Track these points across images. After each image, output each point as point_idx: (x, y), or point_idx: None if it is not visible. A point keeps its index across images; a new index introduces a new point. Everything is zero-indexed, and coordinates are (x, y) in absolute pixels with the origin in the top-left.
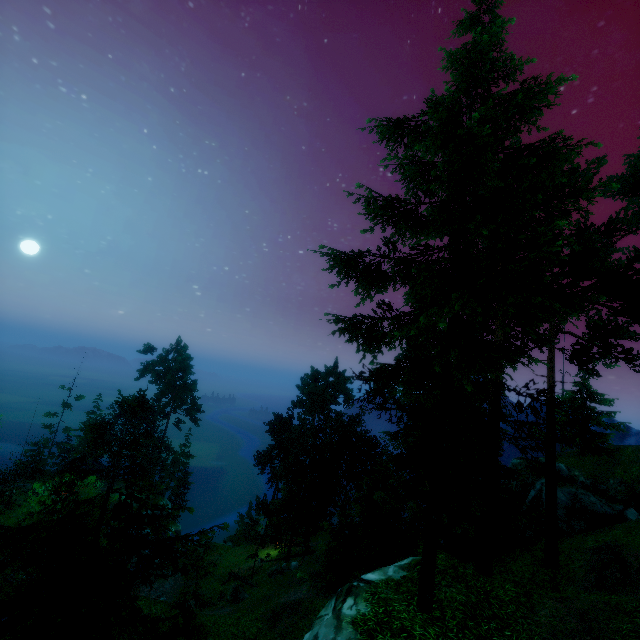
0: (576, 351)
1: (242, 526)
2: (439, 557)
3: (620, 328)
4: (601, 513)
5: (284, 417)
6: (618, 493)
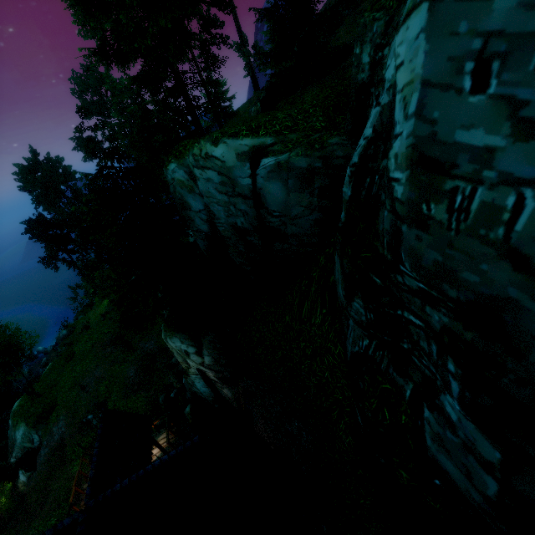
0: (202, 45)
1: (87, 285)
2: None
3: (214, 20)
4: None
5: (35, 220)
6: None
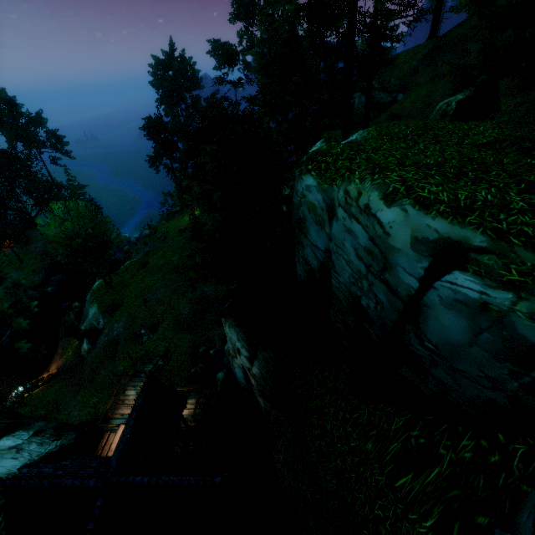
0: None
1: (177, 201)
2: (338, 132)
3: None
4: (385, 103)
5: (153, 119)
6: (395, 87)
